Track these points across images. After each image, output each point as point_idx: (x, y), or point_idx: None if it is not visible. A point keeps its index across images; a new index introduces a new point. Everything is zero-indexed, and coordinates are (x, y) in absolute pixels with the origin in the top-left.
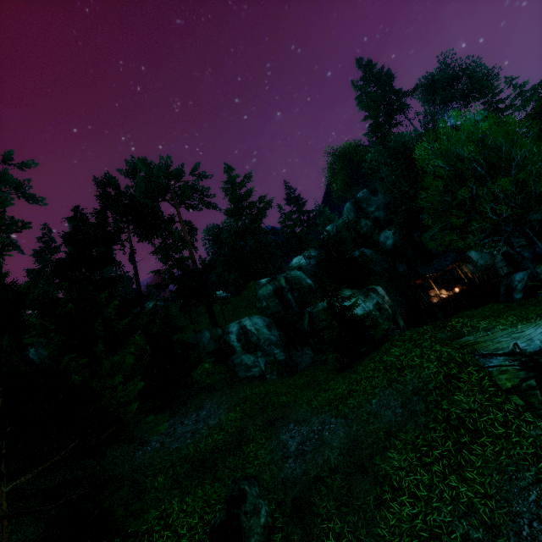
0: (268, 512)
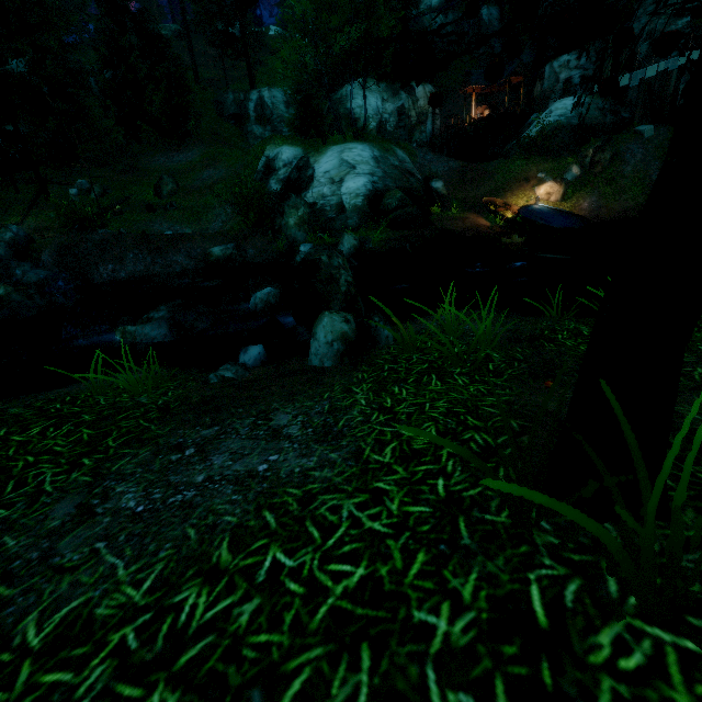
0: (172, 187)
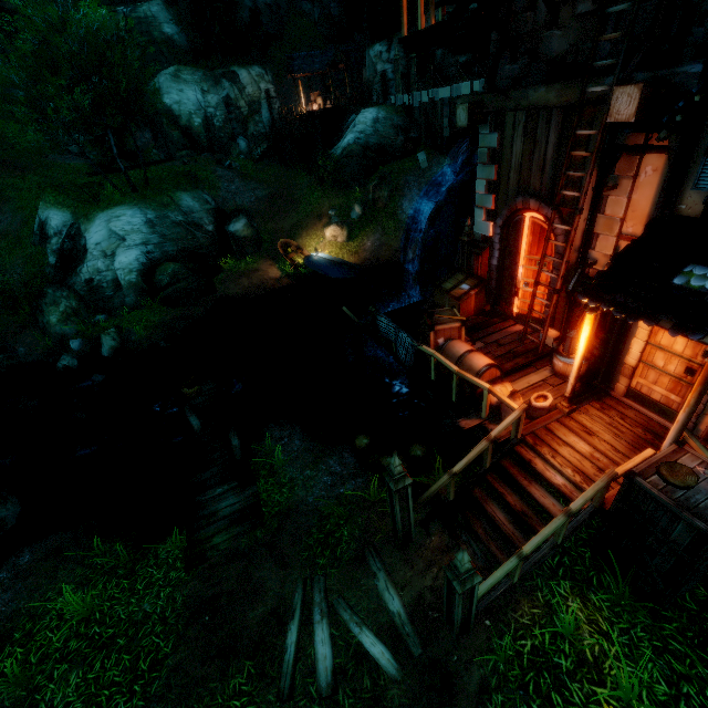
0: None
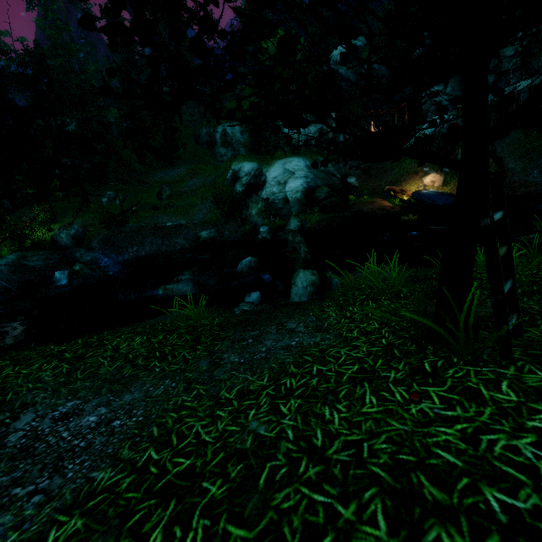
0: (169, 193)
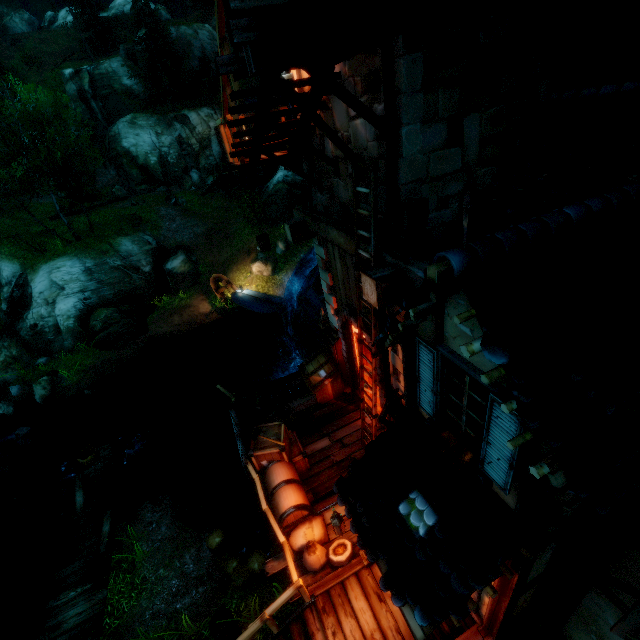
0: None
